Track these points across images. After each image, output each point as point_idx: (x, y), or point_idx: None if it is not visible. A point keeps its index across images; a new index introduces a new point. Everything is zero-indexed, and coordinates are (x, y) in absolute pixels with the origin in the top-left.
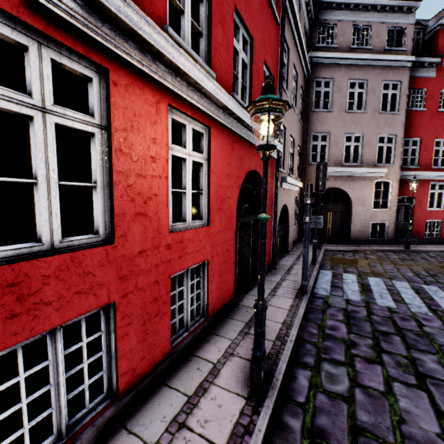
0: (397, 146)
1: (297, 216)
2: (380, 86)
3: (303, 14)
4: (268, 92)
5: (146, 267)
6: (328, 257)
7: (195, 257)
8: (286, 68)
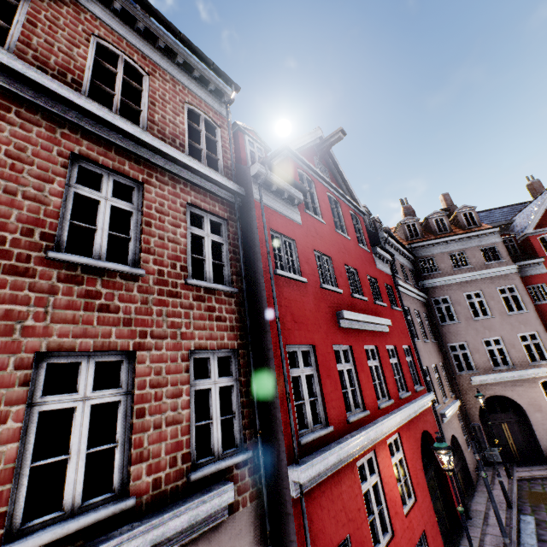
0: (543, 341)
1: (467, 434)
2: (496, 292)
3: (406, 266)
4: (440, 441)
5: (404, 546)
6: (524, 491)
7: (418, 529)
8: (411, 320)
